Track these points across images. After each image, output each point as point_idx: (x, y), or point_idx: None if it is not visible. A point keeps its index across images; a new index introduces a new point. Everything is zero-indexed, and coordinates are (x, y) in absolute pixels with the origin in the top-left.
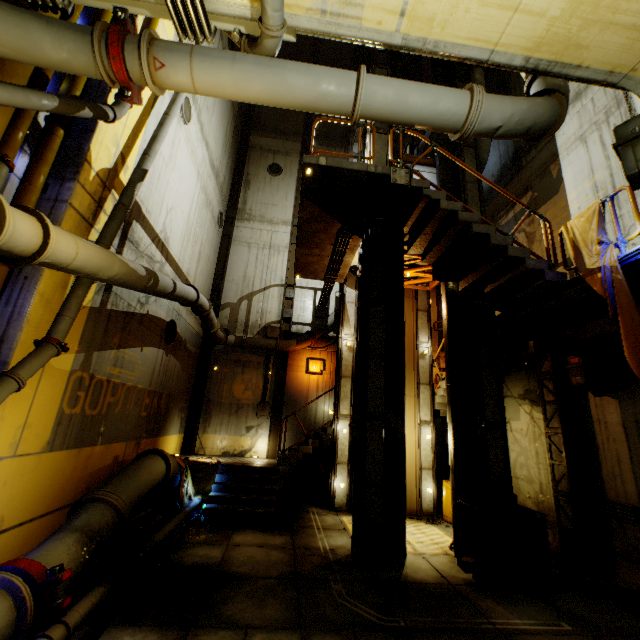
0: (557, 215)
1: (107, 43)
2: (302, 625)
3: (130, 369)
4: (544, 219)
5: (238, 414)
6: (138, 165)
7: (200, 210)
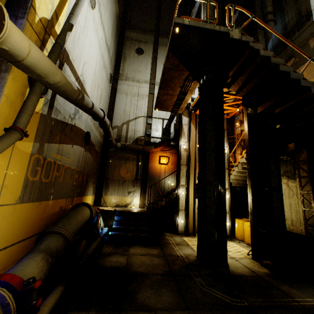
0: (312, 70)
1: None
2: (188, 307)
3: (66, 157)
4: None
5: (123, 185)
6: (67, 20)
7: (100, 69)
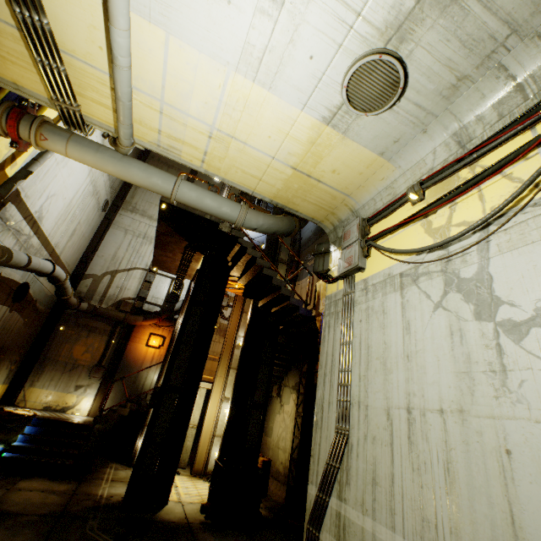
0: None
1: (8, 117)
2: None
3: None
4: (310, 274)
5: (72, 373)
6: (25, 166)
7: (85, 197)
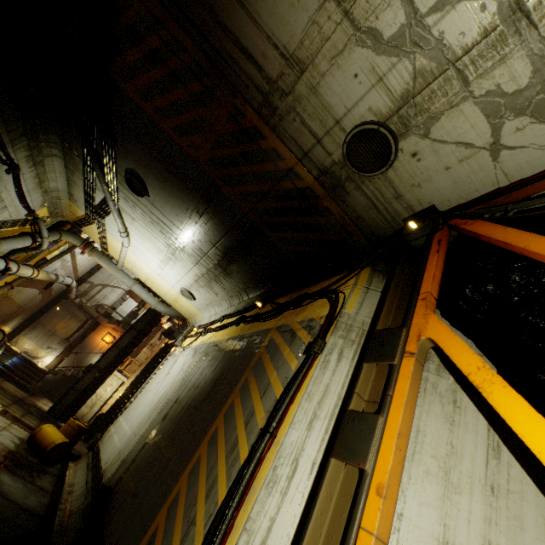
0: None
1: (84, 247)
2: (16, 403)
3: (21, 294)
4: None
5: (50, 337)
6: None
7: None
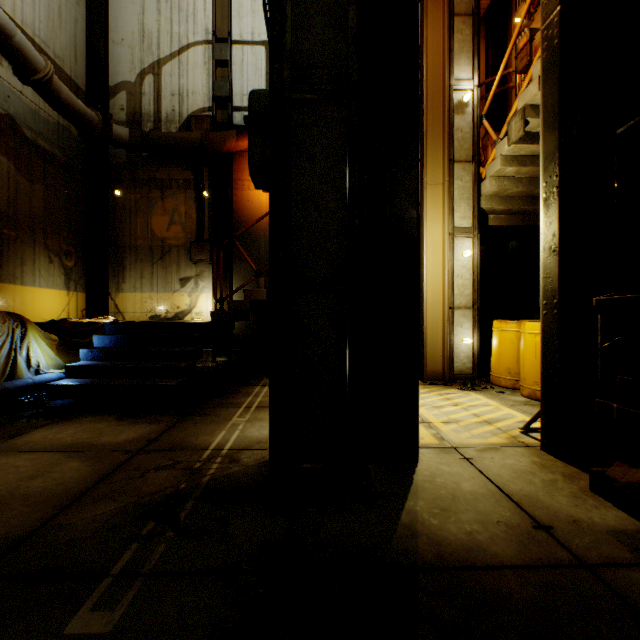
0: None
1: None
2: None
3: None
4: None
5: (165, 262)
6: None
7: None
